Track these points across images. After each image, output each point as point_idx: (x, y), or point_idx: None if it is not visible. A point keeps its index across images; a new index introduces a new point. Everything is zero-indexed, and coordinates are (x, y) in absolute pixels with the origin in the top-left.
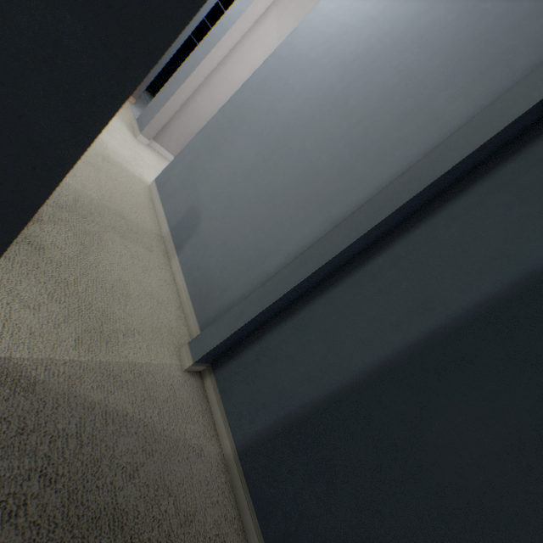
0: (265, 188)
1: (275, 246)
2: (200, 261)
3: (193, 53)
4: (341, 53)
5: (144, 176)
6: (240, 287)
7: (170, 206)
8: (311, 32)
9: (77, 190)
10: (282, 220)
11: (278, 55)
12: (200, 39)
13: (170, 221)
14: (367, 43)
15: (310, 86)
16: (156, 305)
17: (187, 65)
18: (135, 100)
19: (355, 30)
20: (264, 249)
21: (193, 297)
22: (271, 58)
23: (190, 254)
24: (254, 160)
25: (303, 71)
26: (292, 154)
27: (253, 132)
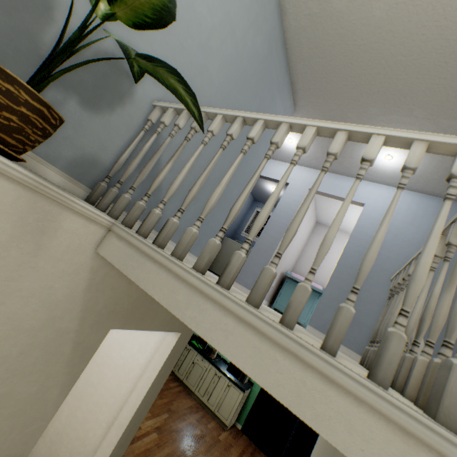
0: None
1: None
2: None
3: (263, 232)
4: (405, 239)
5: None
6: None
7: (347, 340)
8: (372, 226)
9: None
10: None
11: (356, 237)
12: None
13: (357, 351)
14: (418, 234)
15: (401, 255)
16: None
17: (265, 240)
18: None
19: (403, 227)
20: None
21: None
22: (352, 239)
23: None
24: None
25: (386, 247)
26: None
27: (380, 283)
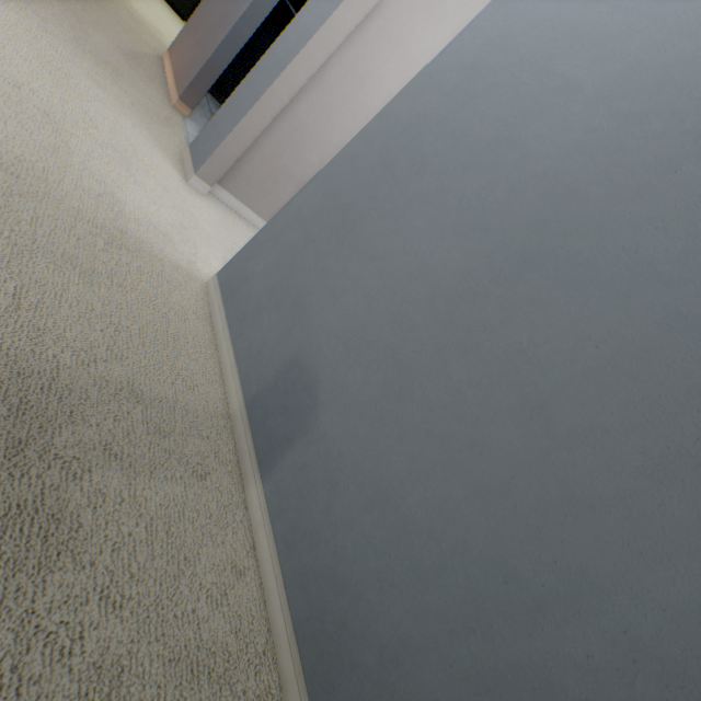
0: (509, 366)
1: (570, 586)
2: (318, 523)
3: (294, 19)
4: None
5: (198, 262)
6: (446, 677)
7: (247, 344)
8: None
9: (12, 355)
10: (590, 497)
11: (511, 4)
12: (298, 8)
13: (245, 381)
14: None
15: (640, 79)
16: (205, 696)
17: (284, 44)
18: (190, 110)
19: None
20: (525, 579)
21: (301, 627)
22: (488, 14)
23: (291, 490)
24: (463, 274)
25: (603, 38)
26: (598, 278)
27: (452, 196)
